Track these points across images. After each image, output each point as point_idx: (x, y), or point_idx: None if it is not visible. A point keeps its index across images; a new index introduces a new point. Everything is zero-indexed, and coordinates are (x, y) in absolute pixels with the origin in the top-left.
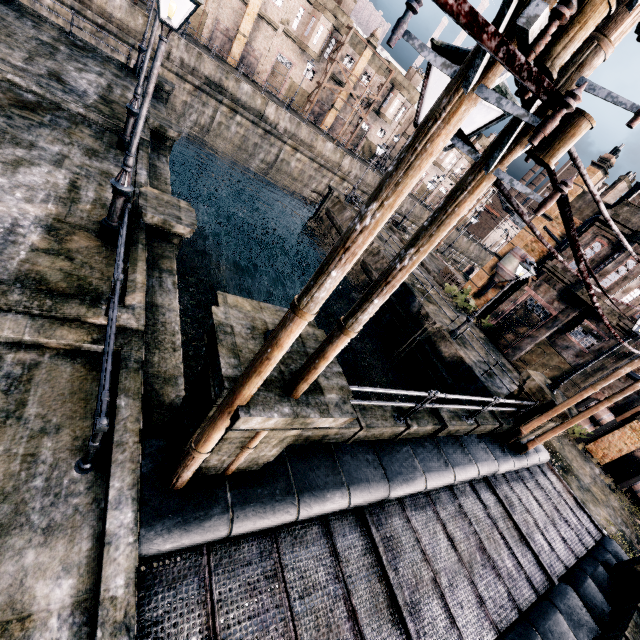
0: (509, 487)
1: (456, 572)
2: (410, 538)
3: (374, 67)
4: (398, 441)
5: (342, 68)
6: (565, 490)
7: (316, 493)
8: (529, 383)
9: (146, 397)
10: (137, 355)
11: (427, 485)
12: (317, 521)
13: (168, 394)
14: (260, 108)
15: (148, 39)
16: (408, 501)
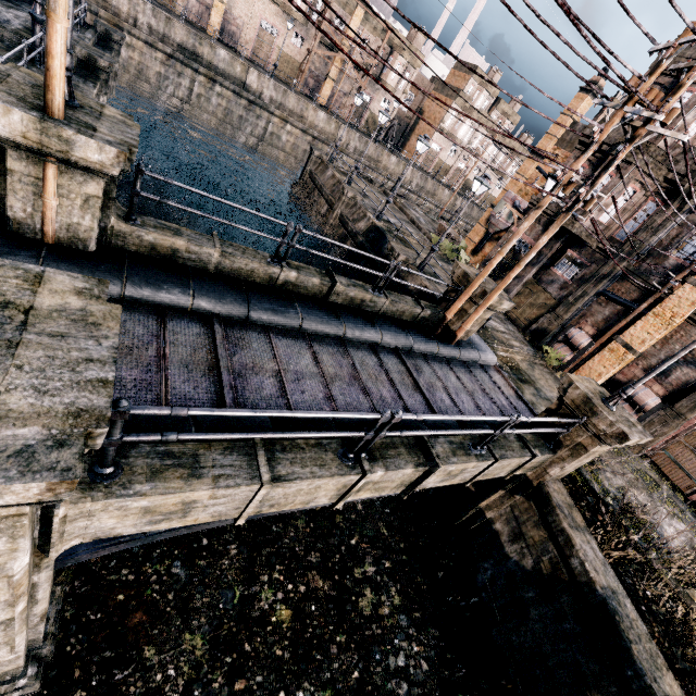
0: (425, 362)
1: (310, 377)
2: (264, 346)
3: (369, 28)
4: (280, 290)
5: (332, 31)
6: (507, 386)
7: (150, 281)
8: (457, 272)
9: None
10: None
11: (303, 322)
12: (153, 306)
13: None
14: (241, 76)
15: (111, 5)
16: (277, 330)
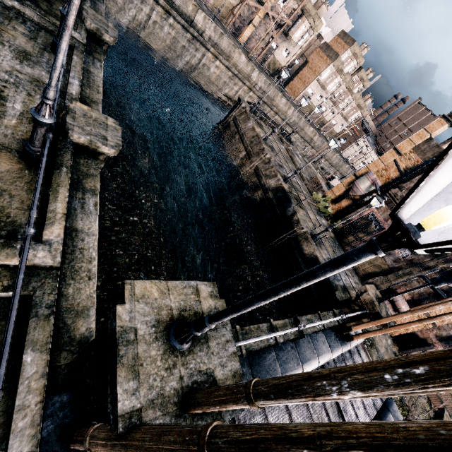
0: None
1: None
2: None
3: None
4: (267, 349)
5: None
6: None
7: None
8: (365, 296)
9: (57, 335)
10: (49, 299)
11: None
12: None
13: (79, 328)
14: (191, 14)
15: None
16: None
